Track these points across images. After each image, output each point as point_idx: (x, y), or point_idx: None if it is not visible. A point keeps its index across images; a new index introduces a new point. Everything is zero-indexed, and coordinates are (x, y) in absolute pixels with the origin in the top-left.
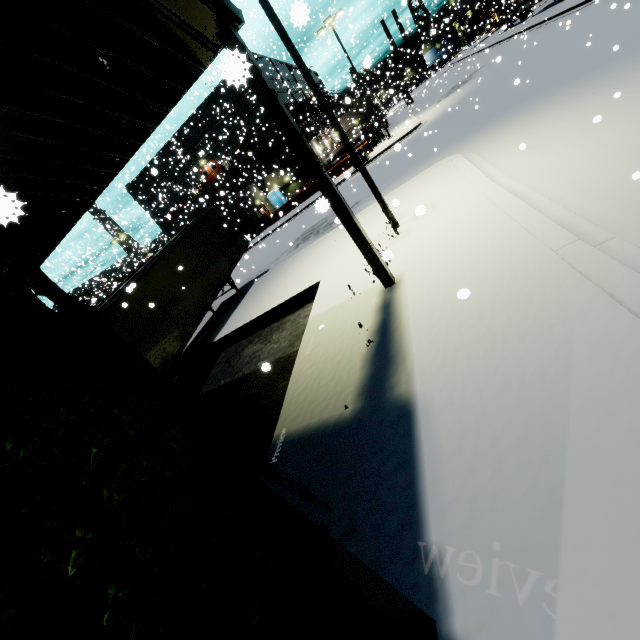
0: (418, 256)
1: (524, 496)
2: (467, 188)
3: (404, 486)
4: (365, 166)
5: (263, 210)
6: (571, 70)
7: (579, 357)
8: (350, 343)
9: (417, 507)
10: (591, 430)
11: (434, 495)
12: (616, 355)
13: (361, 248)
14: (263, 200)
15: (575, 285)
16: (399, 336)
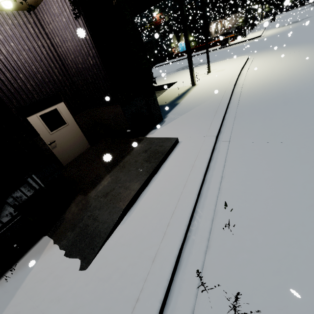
0: (206, 81)
1: (184, 111)
2: (235, 67)
3: (168, 111)
4: (225, 47)
5: (173, 50)
6: (311, 38)
7: (209, 100)
8: (174, 94)
9: (169, 112)
10: (200, 106)
11: (172, 111)
12: (214, 100)
13: (190, 70)
14: (176, 45)
15: (222, 91)
16: (186, 94)
